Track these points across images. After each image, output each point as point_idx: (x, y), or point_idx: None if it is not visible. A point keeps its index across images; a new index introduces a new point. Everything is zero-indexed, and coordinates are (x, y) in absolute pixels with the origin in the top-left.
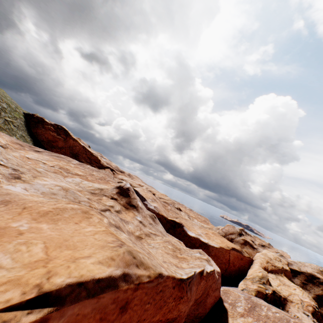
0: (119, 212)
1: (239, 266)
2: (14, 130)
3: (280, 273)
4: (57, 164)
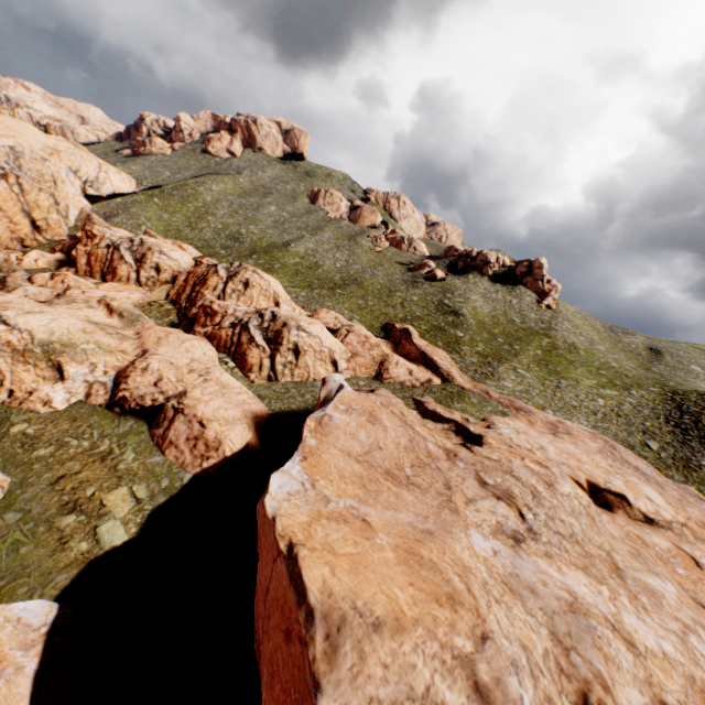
0: None
1: None
2: None
3: None
4: None
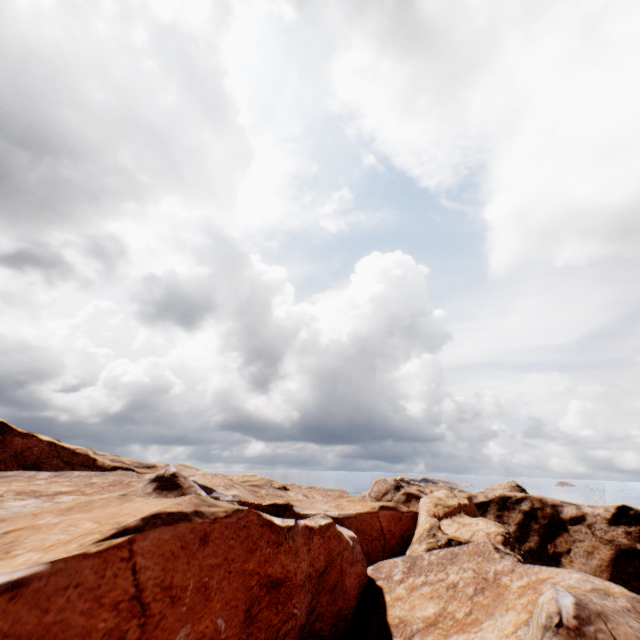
0: None
1: (401, 532)
2: None
3: (459, 513)
4: (8, 489)
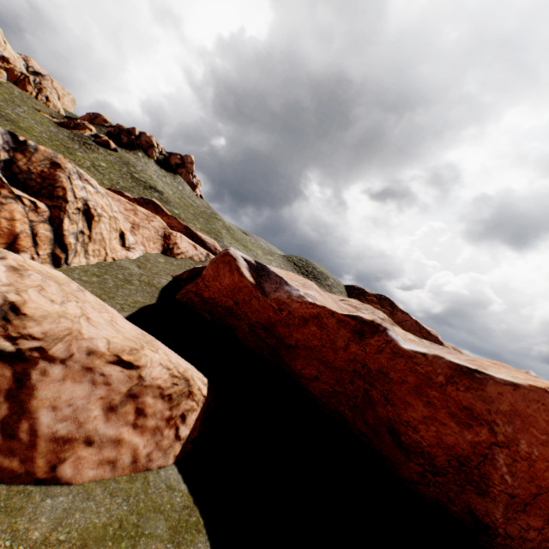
0: None
1: None
2: None
3: None
4: None
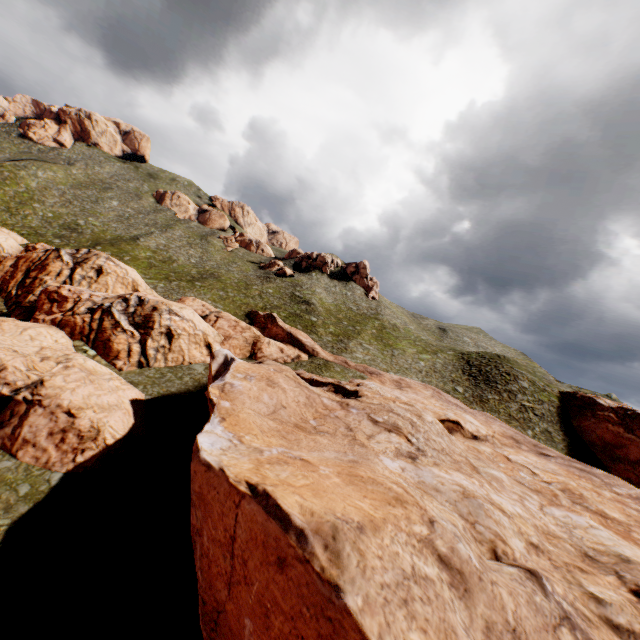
0: (623, 632)
1: None
2: (532, 420)
3: None
4: (562, 480)
